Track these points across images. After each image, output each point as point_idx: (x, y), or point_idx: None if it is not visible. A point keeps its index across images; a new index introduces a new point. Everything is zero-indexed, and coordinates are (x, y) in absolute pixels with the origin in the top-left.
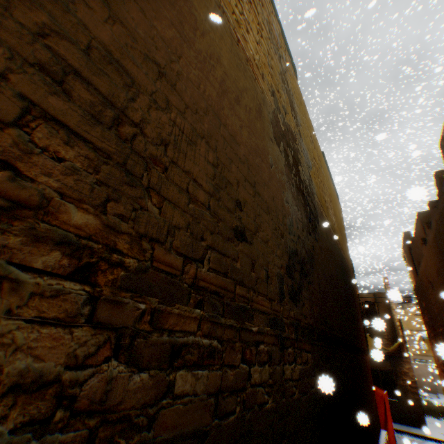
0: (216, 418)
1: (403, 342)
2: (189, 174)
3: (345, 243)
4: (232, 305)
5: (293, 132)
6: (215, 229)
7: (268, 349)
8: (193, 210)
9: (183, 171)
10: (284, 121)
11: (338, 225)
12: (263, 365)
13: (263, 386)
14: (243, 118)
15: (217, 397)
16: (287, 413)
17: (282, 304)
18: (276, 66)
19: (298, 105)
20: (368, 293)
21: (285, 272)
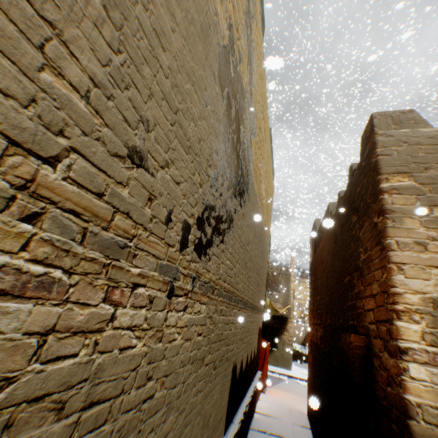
0: (38, 363)
1: (292, 307)
2: (53, 29)
3: (269, 220)
4: (102, 236)
5: (243, 87)
6: (93, 132)
7: (151, 294)
8: (49, 85)
9: (38, 15)
10: (236, 69)
11: (267, 201)
12: (138, 310)
13: (133, 330)
14: (180, 23)
15: (45, 339)
16: (161, 358)
17: (182, 253)
18: (242, 3)
19: (257, 65)
20: (277, 266)
21: (195, 223)
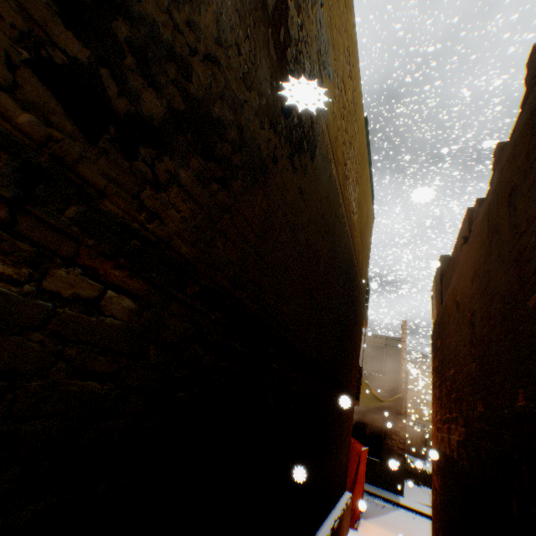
0: None
1: (404, 398)
2: None
3: (366, 258)
4: None
5: None
6: None
7: None
8: None
9: None
10: None
11: (361, 225)
12: None
13: None
14: None
15: None
16: None
17: None
18: None
19: None
20: (380, 336)
21: None
